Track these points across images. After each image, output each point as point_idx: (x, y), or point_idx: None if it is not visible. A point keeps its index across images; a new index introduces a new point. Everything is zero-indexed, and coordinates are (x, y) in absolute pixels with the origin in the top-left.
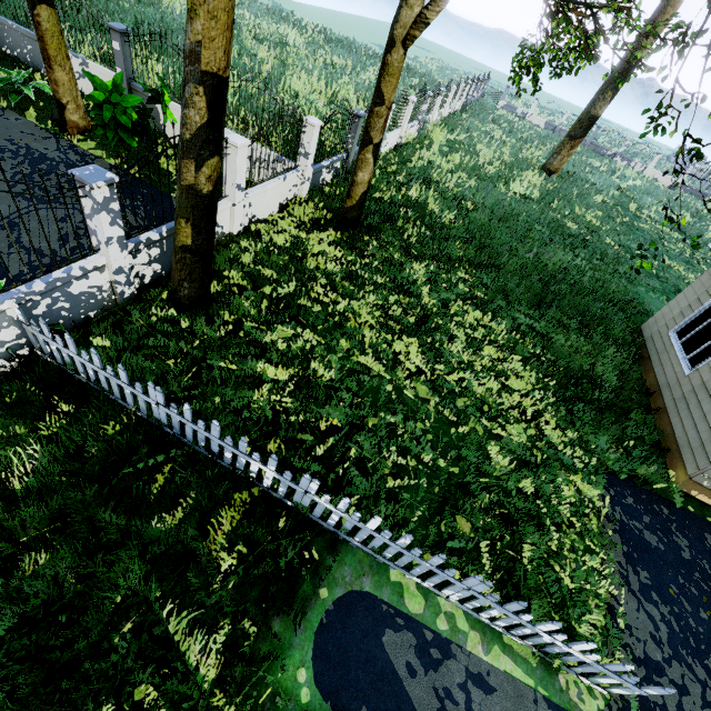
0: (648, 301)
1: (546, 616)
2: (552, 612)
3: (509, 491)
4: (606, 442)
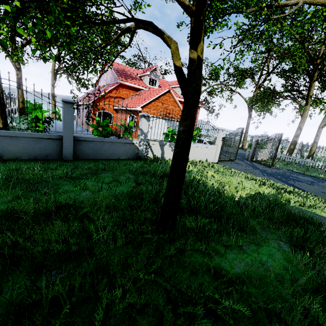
0: None
1: None
2: None
3: None
4: None
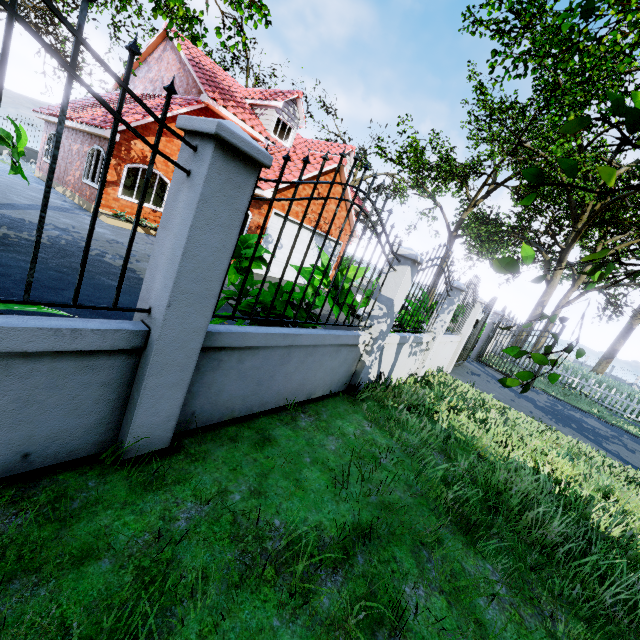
0: None
1: None
2: None
3: None
4: None
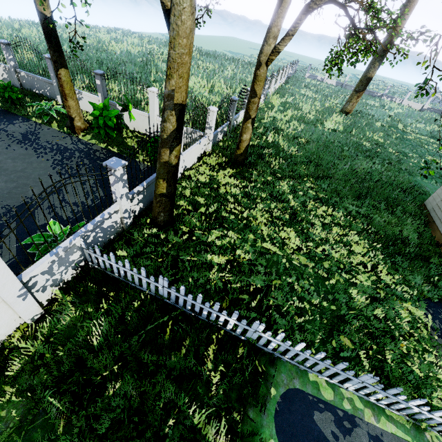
0: (424, 185)
1: (410, 395)
2: (412, 392)
3: (368, 317)
4: (419, 279)
